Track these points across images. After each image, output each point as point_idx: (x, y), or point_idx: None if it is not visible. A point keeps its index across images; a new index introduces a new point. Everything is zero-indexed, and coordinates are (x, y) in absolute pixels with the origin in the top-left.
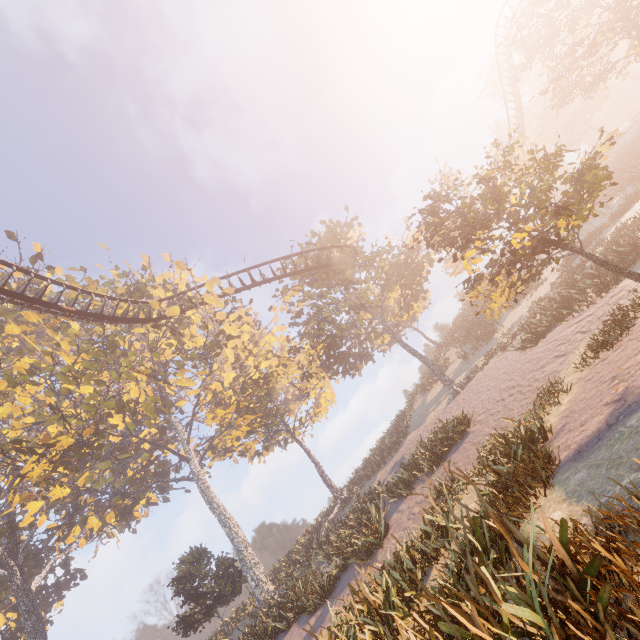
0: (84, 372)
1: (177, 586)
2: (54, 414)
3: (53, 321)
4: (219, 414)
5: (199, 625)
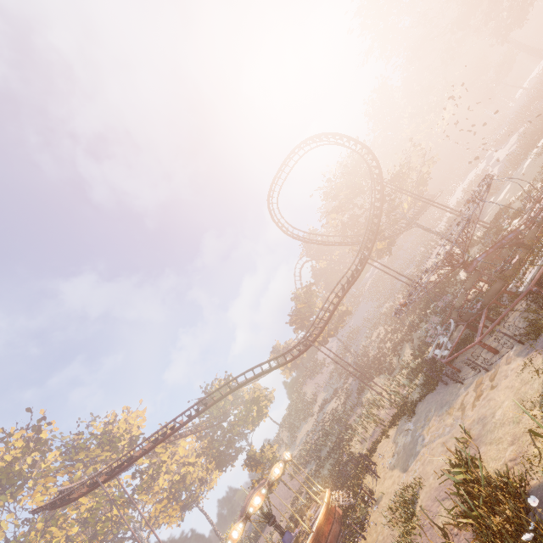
0: (96, 509)
1: None
2: (86, 540)
3: (68, 474)
4: (158, 508)
5: None
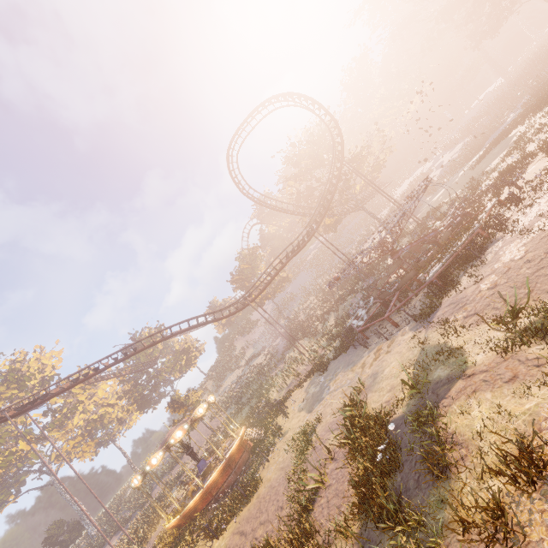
0: None
1: (47, 541)
2: None
3: None
4: (71, 444)
5: None
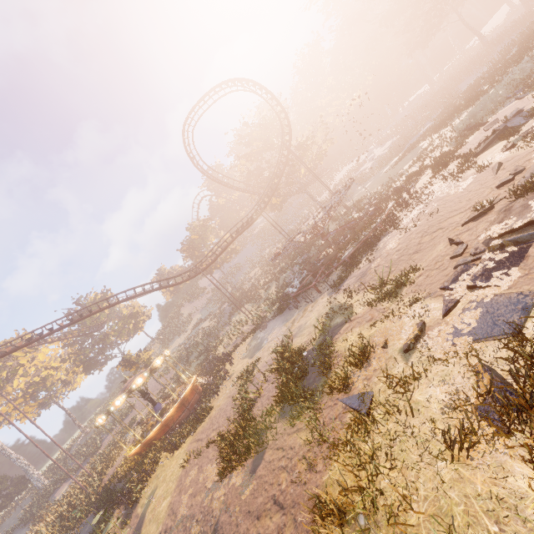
0: None
1: None
2: None
3: None
4: (11, 406)
5: (6, 507)
